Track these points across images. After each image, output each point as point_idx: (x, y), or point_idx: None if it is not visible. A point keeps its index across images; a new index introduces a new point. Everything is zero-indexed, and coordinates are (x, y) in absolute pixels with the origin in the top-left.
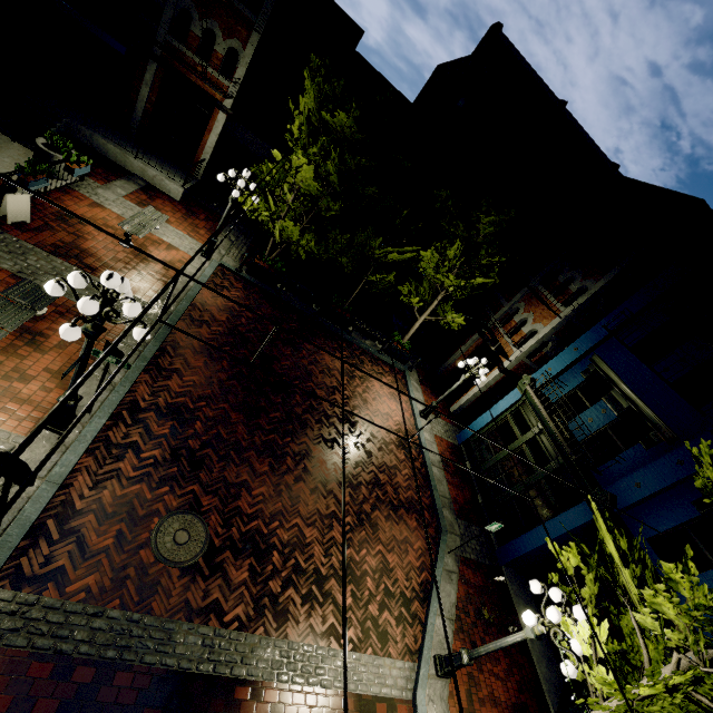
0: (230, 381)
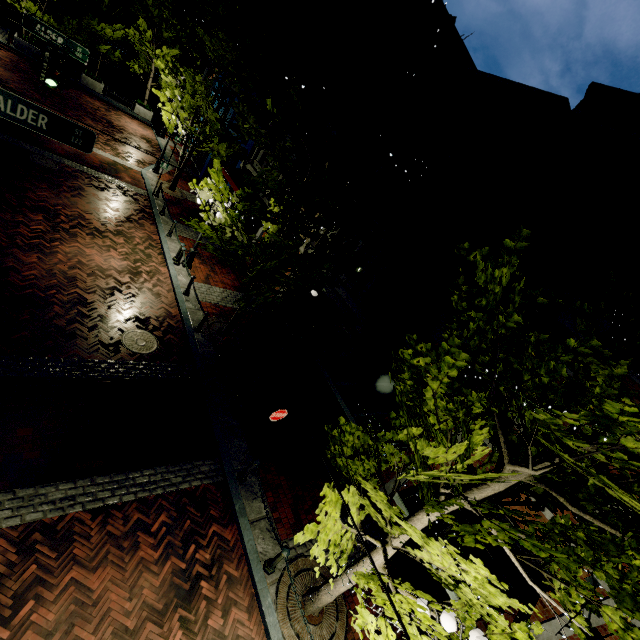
0: (24, 82)
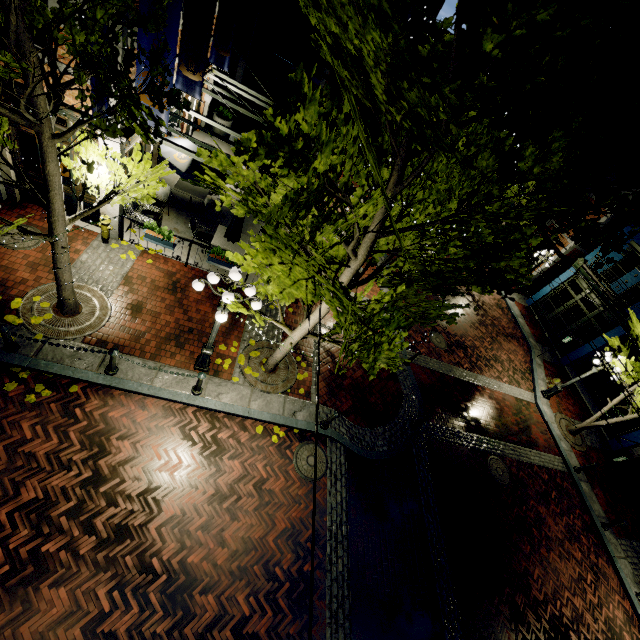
0: None
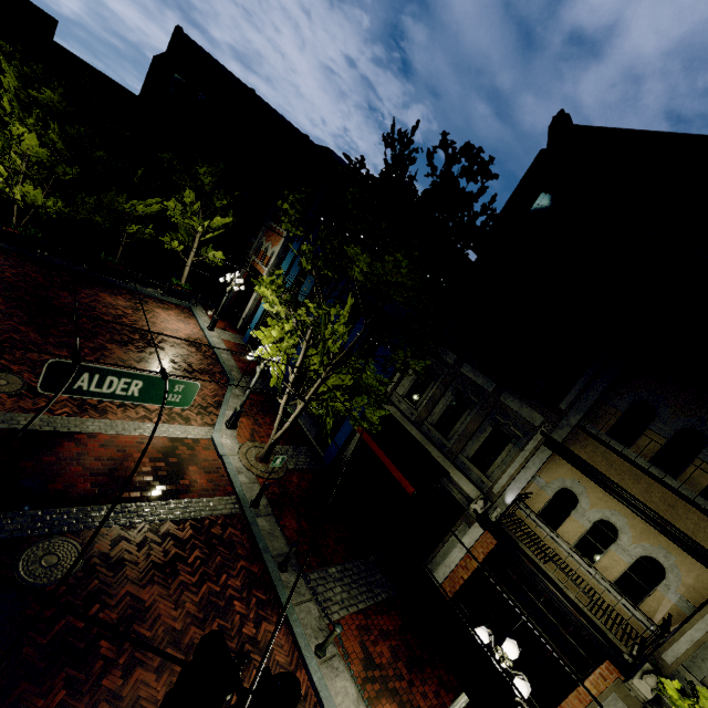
0: (10, 310)
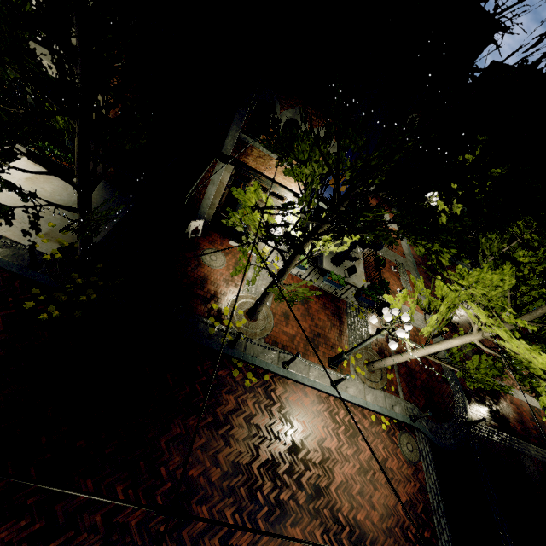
0: None
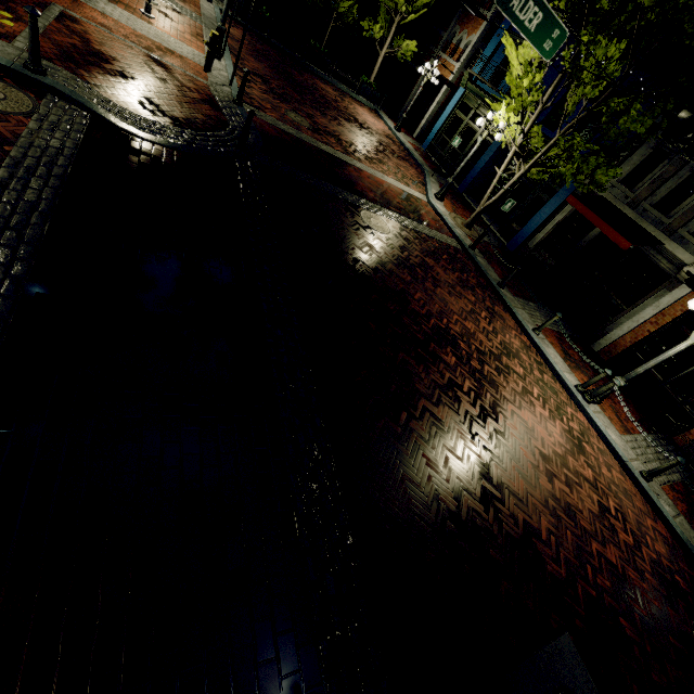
0: (274, 74)
